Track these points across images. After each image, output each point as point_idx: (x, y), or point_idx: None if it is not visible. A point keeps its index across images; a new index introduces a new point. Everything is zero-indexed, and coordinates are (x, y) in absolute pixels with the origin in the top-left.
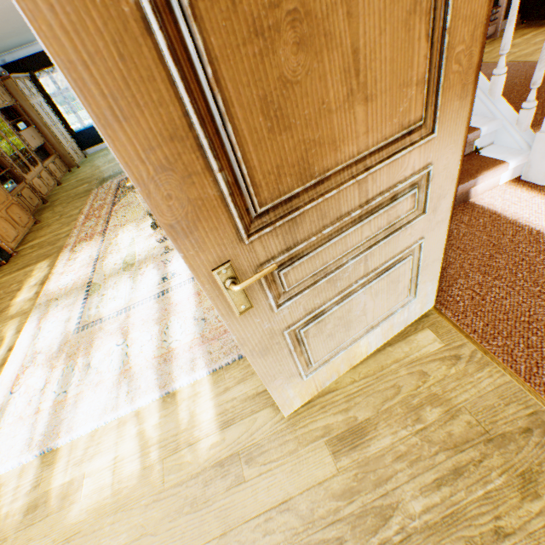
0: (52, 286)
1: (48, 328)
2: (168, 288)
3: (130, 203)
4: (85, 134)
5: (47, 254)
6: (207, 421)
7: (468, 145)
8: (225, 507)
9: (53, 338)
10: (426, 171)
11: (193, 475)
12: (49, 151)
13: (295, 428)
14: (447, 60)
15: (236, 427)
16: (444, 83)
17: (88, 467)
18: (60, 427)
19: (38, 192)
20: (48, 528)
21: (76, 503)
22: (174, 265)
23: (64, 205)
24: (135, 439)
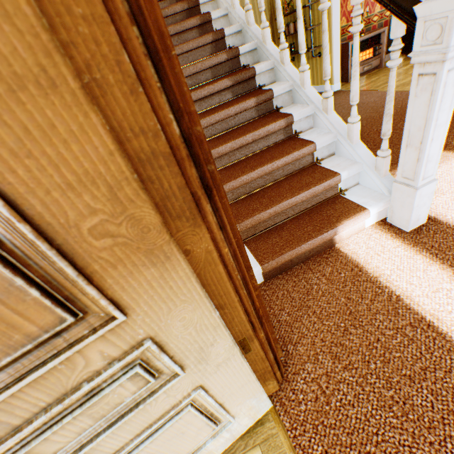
0: None
1: None
2: None
3: None
4: None
5: None
6: None
7: (332, 187)
8: None
9: None
10: (138, 351)
11: None
12: None
13: None
14: (71, 240)
15: None
16: (92, 264)
17: None
18: None
19: None
20: None
21: None
22: None
23: None
24: None
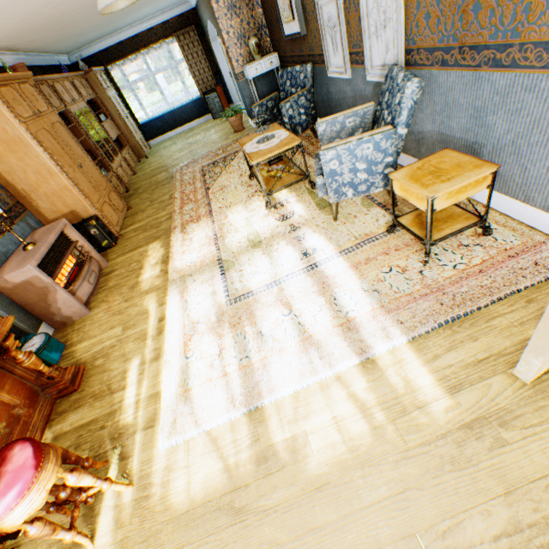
0: (177, 264)
1: (195, 301)
2: (313, 262)
3: (224, 187)
4: (149, 126)
5: (154, 236)
6: (427, 386)
7: None
8: (495, 467)
9: (204, 310)
10: None
11: (438, 436)
12: (122, 142)
13: (547, 395)
14: None
15: (467, 392)
16: None
17: (307, 425)
18: (258, 389)
19: (122, 180)
20: (290, 478)
21: (309, 457)
22: (310, 241)
23: (149, 192)
24: (348, 401)
